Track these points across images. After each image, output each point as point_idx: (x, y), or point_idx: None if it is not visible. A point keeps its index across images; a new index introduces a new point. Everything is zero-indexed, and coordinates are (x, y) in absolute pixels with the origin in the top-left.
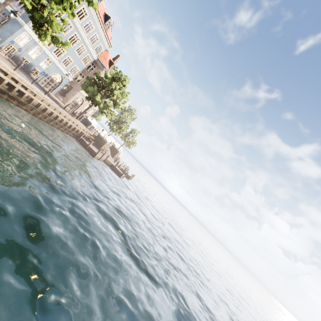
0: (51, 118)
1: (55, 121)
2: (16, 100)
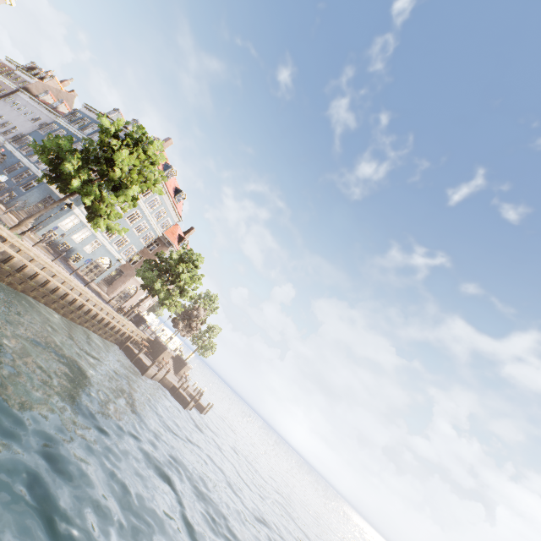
0: (88, 317)
1: (93, 321)
2: (46, 296)
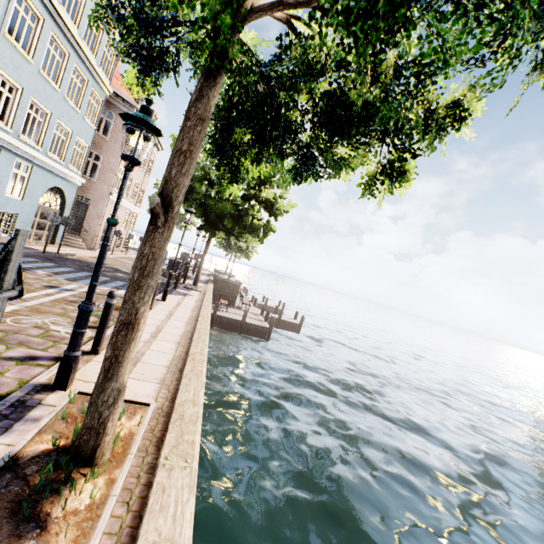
0: None
1: None
2: None
